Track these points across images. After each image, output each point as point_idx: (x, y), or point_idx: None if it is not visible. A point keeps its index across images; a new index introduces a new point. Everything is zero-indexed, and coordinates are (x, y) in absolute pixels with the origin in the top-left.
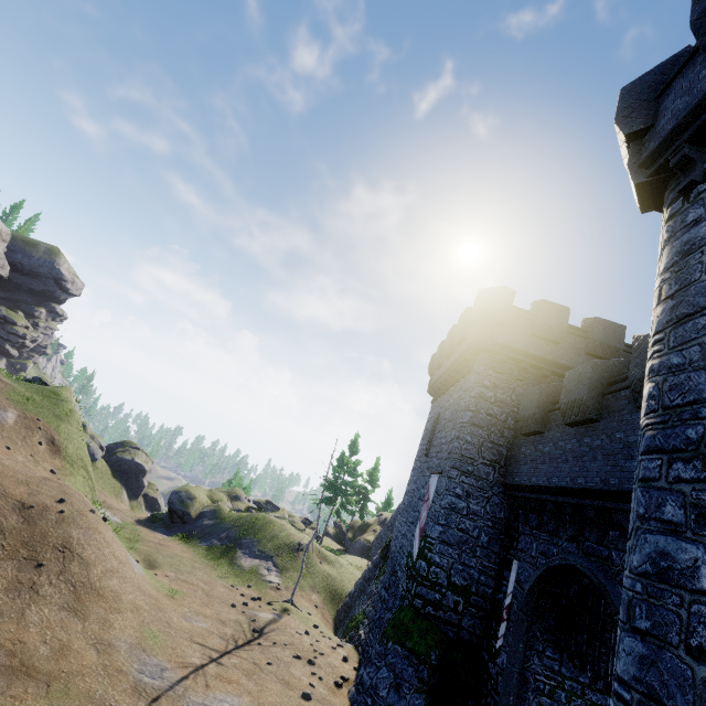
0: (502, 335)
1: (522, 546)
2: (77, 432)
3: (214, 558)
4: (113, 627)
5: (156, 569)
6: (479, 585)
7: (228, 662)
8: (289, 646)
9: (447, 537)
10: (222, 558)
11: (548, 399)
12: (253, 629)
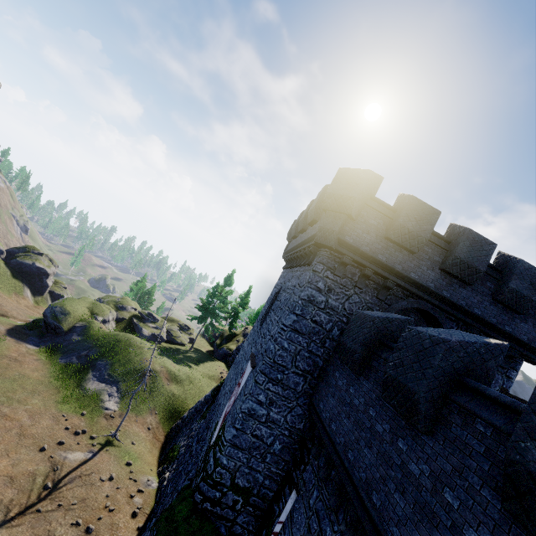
0: (352, 233)
1: (306, 479)
2: None
3: (62, 380)
4: None
5: None
6: (262, 488)
7: None
8: (77, 506)
9: (239, 442)
10: (72, 379)
11: (378, 337)
12: (45, 485)
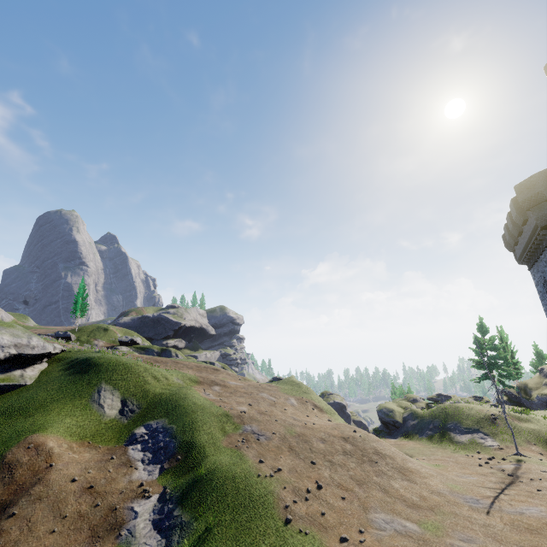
0: None
1: None
2: (318, 397)
3: (438, 442)
4: (430, 485)
5: (412, 458)
6: None
7: (510, 493)
8: (544, 480)
9: None
10: (443, 441)
11: None
12: (507, 475)
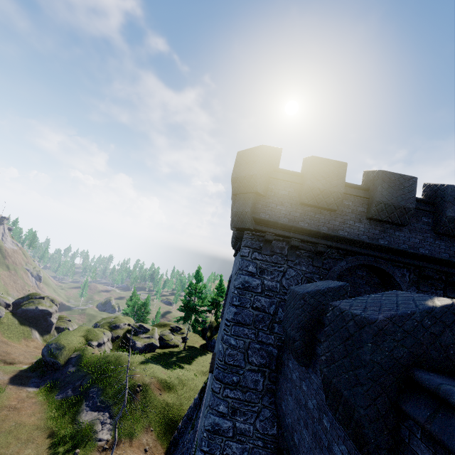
0: (265, 209)
1: None
2: None
3: (57, 418)
4: None
5: None
6: None
7: None
8: None
9: None
10: (67, 414)
11: (314, 315)
12: None
